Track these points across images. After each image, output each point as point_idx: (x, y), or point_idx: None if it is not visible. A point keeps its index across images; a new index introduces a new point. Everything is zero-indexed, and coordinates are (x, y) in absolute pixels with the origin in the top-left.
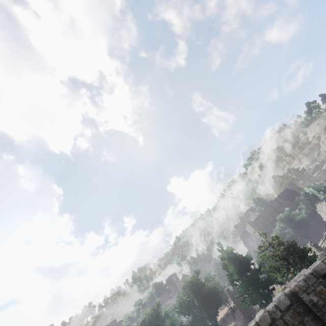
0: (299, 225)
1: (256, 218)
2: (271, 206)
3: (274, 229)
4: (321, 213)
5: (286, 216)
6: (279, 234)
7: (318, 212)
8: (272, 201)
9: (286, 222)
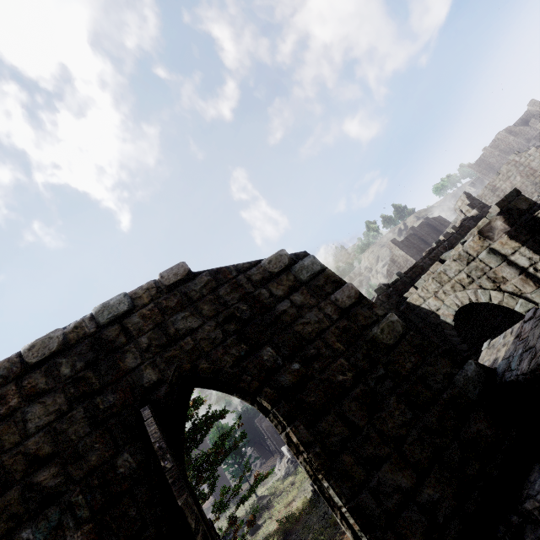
0: None
1: None
2: None
3: None
4: None
5: None
6: None
7: None
8: None
9: None
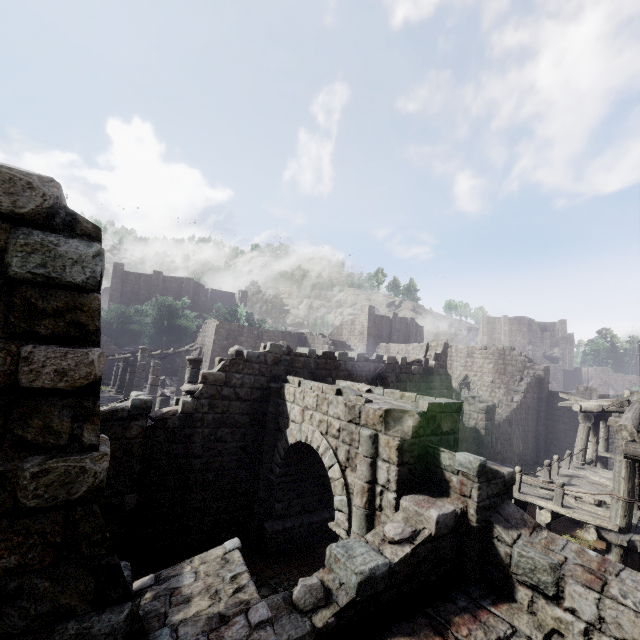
0: (171, 330)
1: (138, 274)
2: (183, 284)
3: (134, 305)
4: (202, 333)
5: (171, 306)
6: (127, 314)
7: (201, 330)
8: (190, 281)
9: (161, 311)
